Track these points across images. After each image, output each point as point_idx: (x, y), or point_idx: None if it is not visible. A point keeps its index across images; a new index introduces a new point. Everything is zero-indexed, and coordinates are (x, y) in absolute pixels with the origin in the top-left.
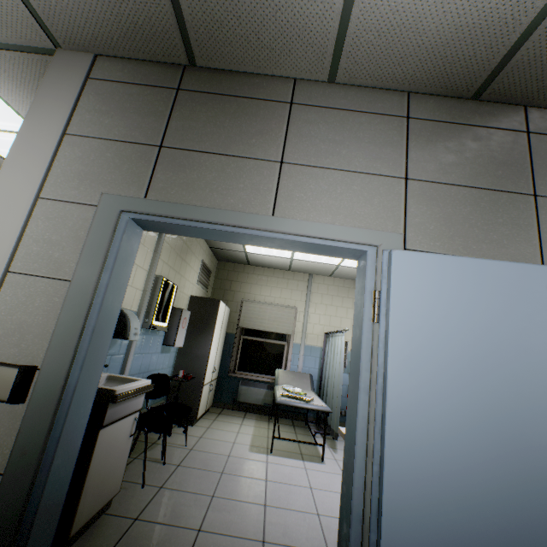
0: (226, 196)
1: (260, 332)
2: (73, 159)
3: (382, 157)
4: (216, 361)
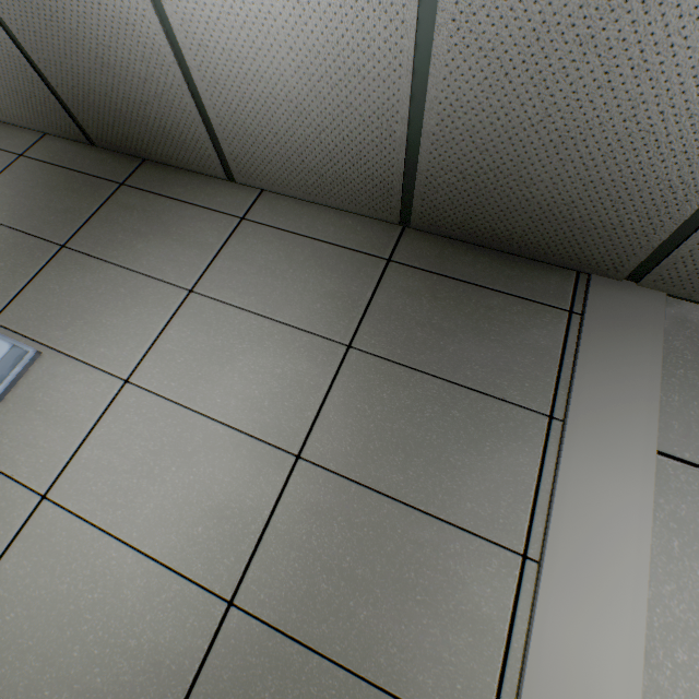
0: None
1: None
2: None
3: None
4: None
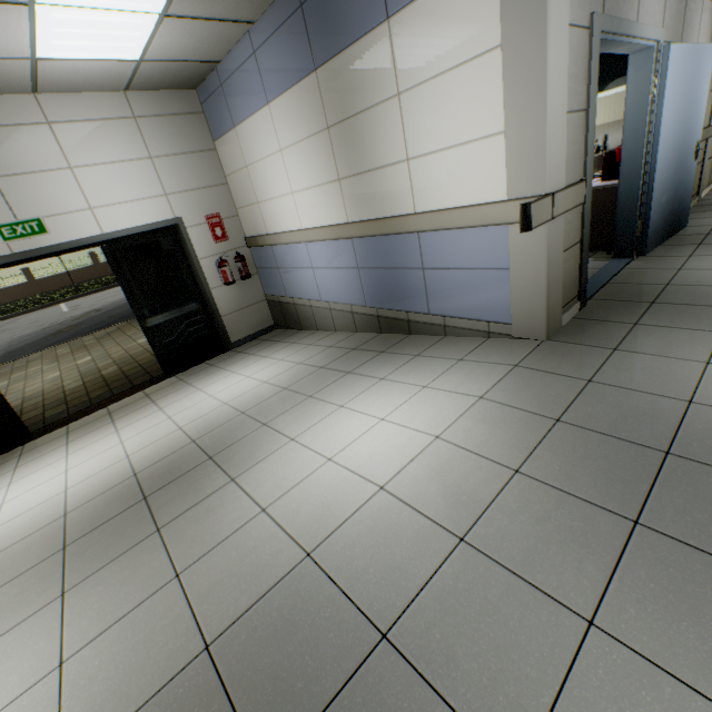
0: (626, 5)
1: None
2: None
3: None
4: None
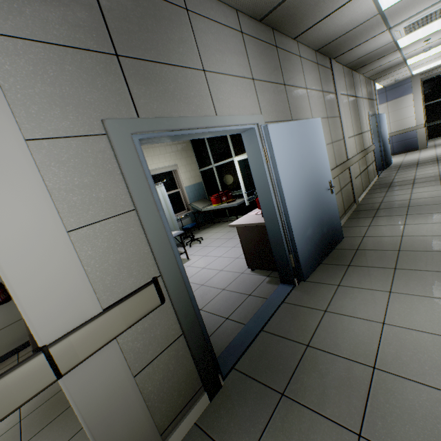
0: (188, 104)
1: None
2: (24, 76)
3: (242, 64)
4: None
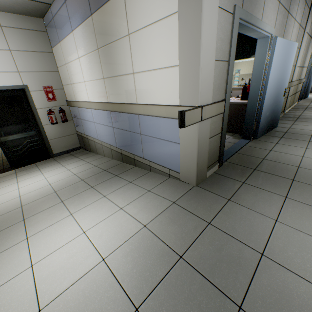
0: (256, 9)
1: None
2: None
3: None
4: None
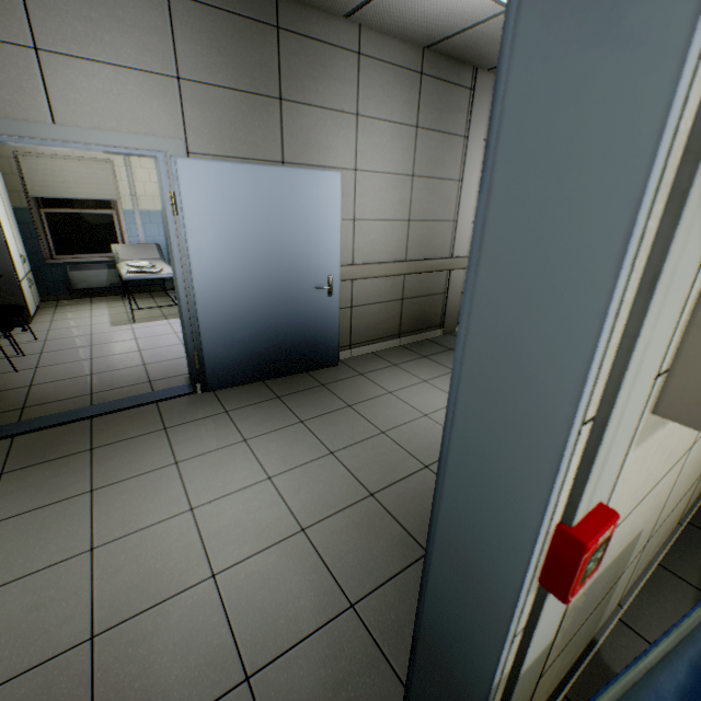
0: None
1: (69, 201)
2: None
3: (151, 49)
4: (21, 251)
